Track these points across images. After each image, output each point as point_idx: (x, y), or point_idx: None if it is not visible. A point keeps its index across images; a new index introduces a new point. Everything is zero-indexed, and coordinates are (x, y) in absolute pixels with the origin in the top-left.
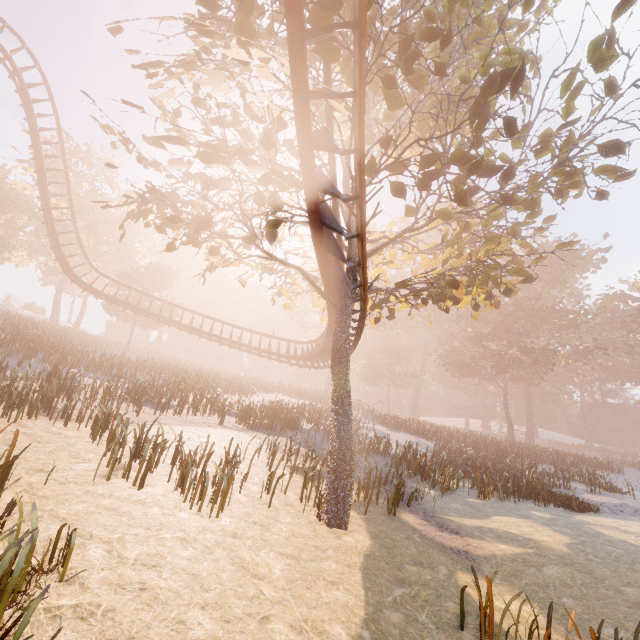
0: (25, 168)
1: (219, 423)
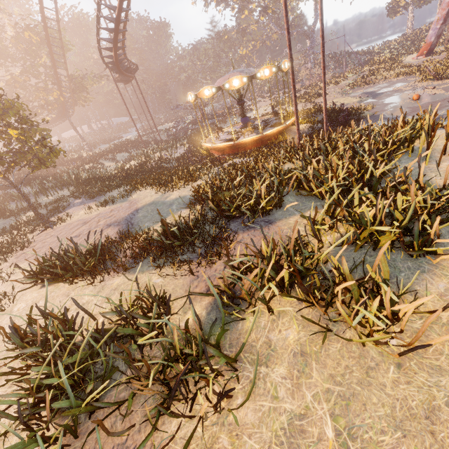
0: None
1: None
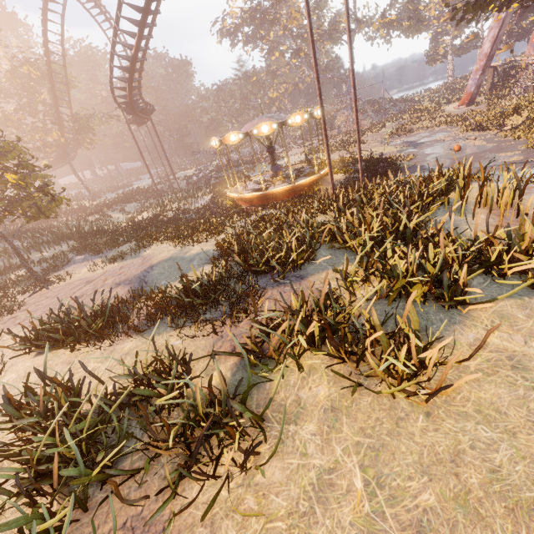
0: None
1: None
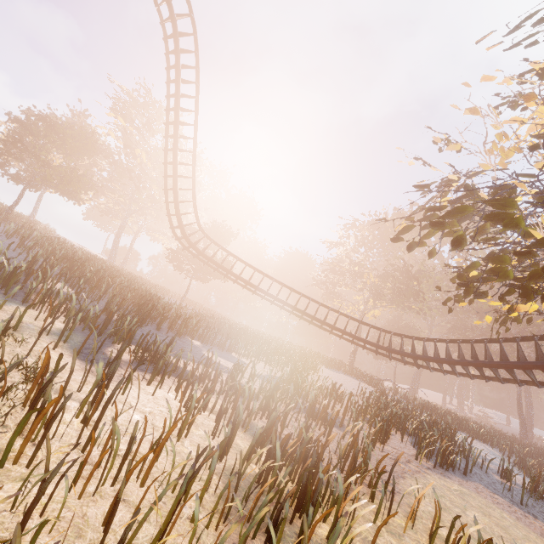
0: (117, 116)
1: (419, 461)
